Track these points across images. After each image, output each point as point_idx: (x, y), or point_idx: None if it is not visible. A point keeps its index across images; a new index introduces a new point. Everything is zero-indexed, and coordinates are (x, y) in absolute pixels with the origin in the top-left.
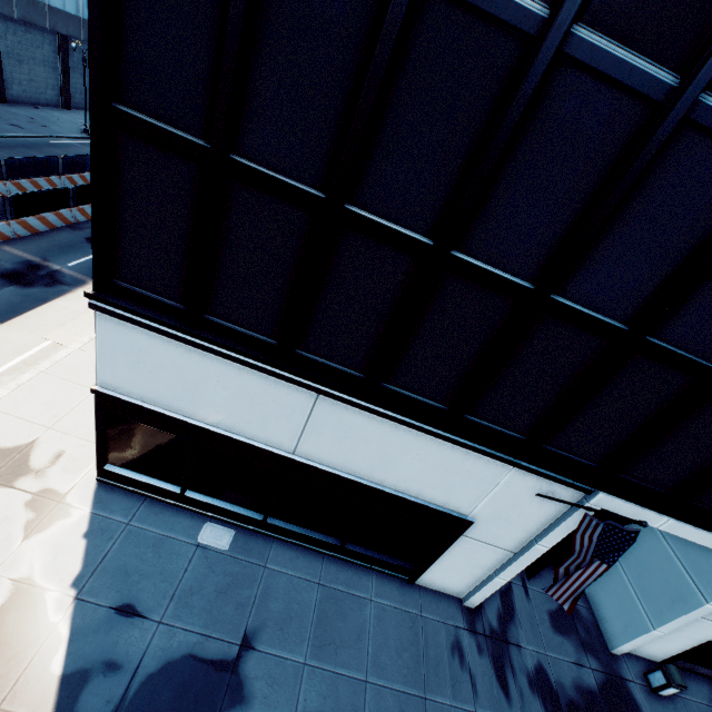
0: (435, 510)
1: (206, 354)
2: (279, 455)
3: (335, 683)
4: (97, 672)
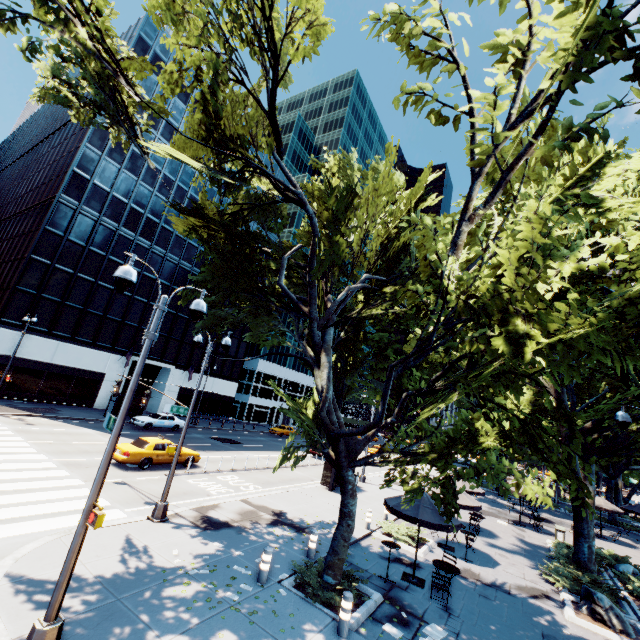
0: (95, 372)
1: (27, 335)
2: (47, 363)
3: (82, 411)
4: (17, 407)
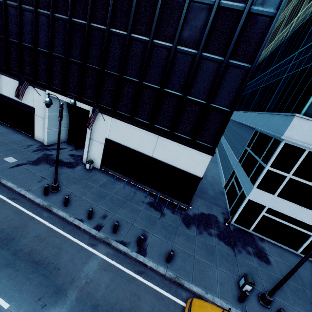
0: (26, 105)
1: None
2: None
3: None
4: None
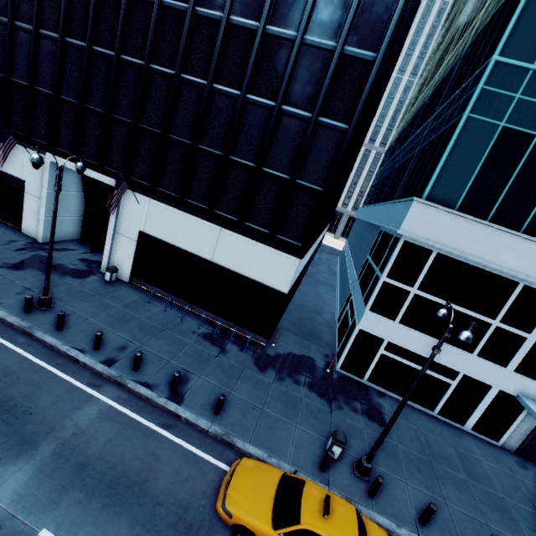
0: (12, 176)
1: None
2: None
3: None
4: None
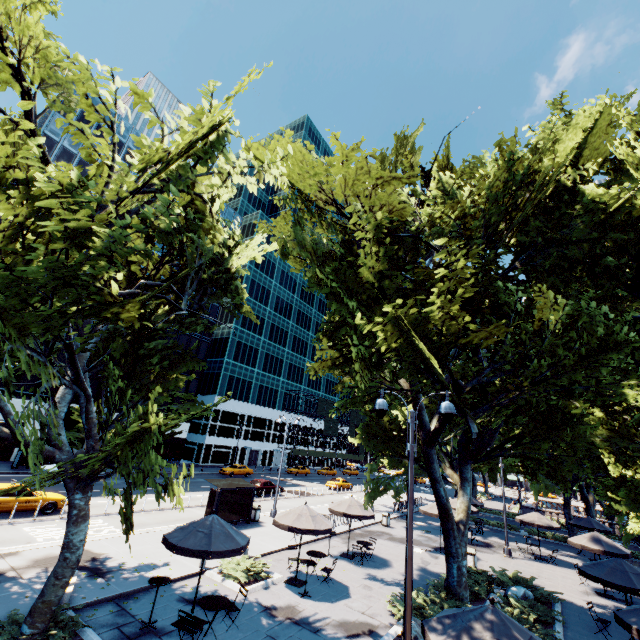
0: None
1: None
2: None
3: None
4: None
